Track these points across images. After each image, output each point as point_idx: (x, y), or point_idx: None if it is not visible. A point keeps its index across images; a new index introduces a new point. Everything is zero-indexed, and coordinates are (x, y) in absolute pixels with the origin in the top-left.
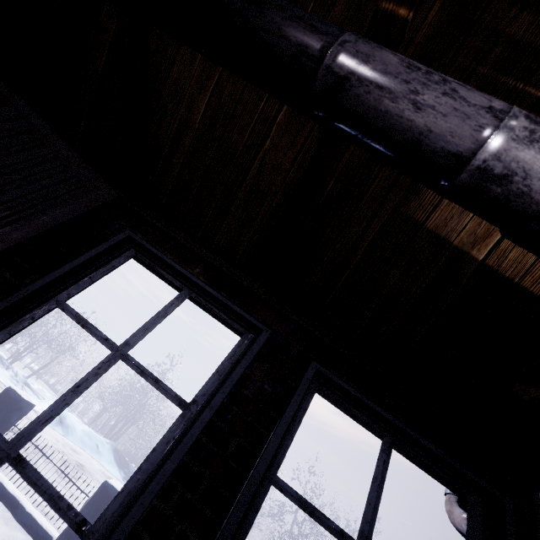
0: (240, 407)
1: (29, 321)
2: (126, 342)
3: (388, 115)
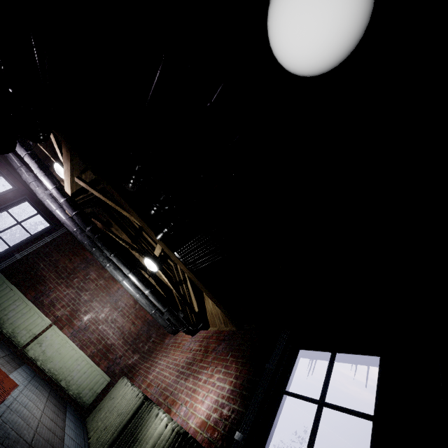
0: (3, 198)
1: None
2: None
3: (11, 163)
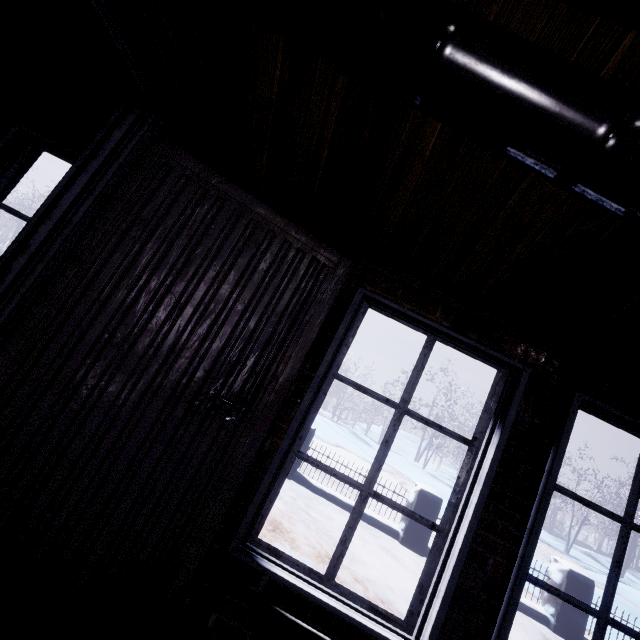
0: (518, 441)
1: (323, 396)
2: (402, 399)
3: None
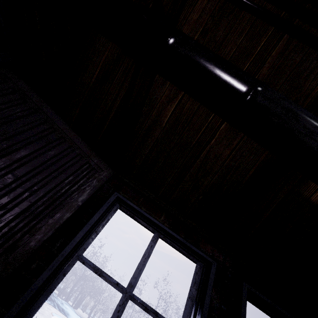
0: None
1: (62, 277)
2: (130, 283)
3: None
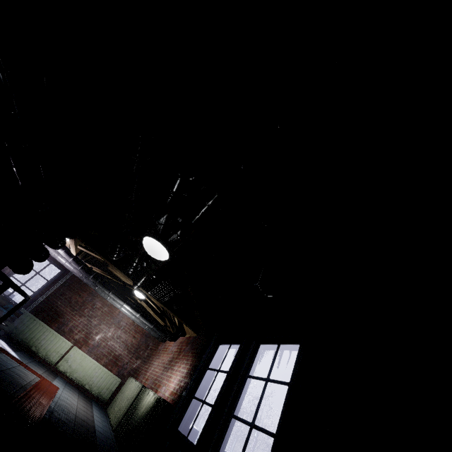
0: None
1: None
2: None
3: None
